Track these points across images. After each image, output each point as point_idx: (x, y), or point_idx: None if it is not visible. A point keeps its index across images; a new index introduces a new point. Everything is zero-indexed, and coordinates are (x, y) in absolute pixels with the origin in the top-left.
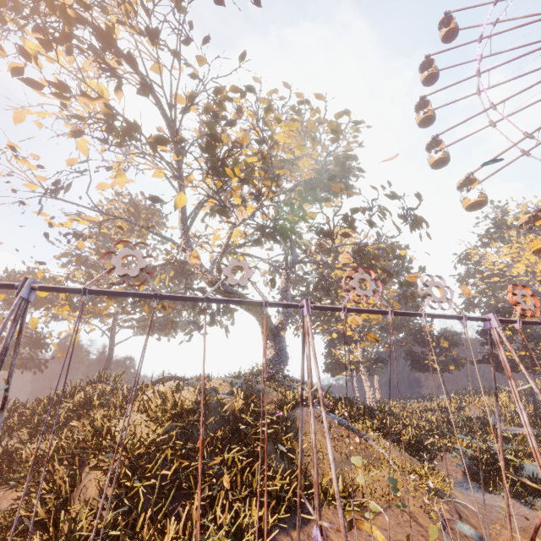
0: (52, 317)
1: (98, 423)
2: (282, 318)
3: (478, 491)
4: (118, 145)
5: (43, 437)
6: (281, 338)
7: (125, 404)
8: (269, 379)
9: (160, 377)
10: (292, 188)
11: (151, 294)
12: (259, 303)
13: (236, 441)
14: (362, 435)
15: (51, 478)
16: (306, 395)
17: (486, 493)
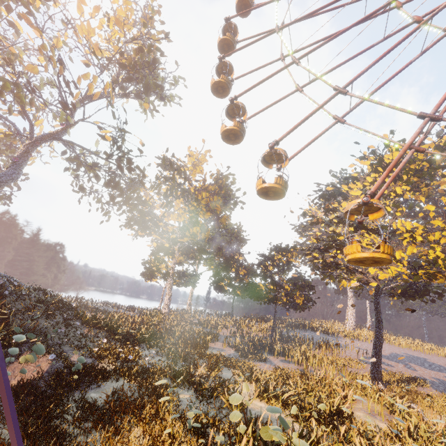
0: None
1: None
2: None
3: None
4: None
5: None
6: None
7: None
8: None
9: None
10: None
11: None
12: None
13: None
14: None
15: None
16: None
17: None
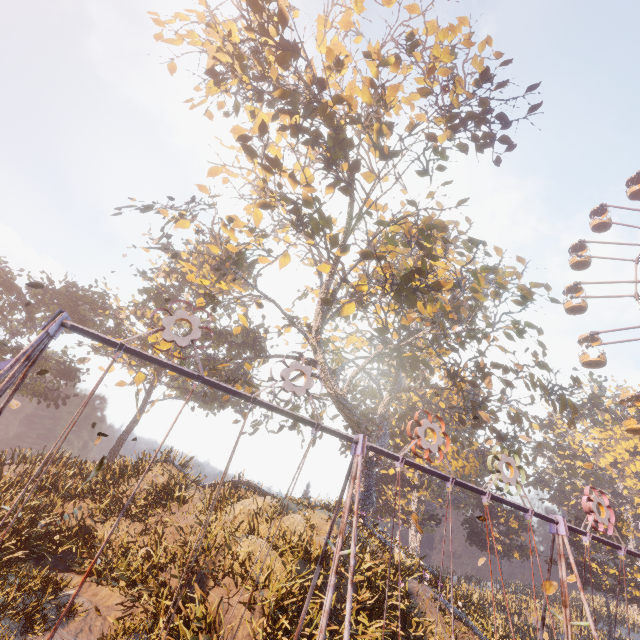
0: (94, 348)
1: (221, 537)
2: None
3: None
4: (308, 235)
5: (115, 519)
6: (372, 473)
7: (217, 509)
8: (361, 523)
9: (235, 478)
10: (458, 332)
11: (448, 477)
12: (526, 510)
13: (378, 613)
14: (485, 639)
15: (187, 598)
16: (406, 560)
17: None
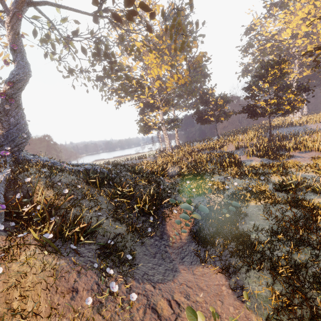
0: None
1: None
2: (7, 86)
3: (192, 261)
4: None
5: None
6: (11, 113)
7: None
8: None
9: None
10: None
11: None
12: None
13: None
14: None
15: None
16: None
17: (199, 264)
